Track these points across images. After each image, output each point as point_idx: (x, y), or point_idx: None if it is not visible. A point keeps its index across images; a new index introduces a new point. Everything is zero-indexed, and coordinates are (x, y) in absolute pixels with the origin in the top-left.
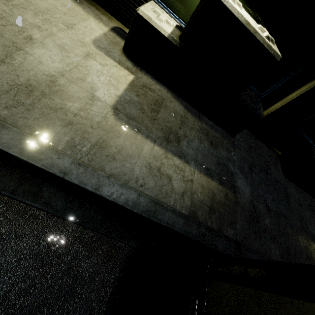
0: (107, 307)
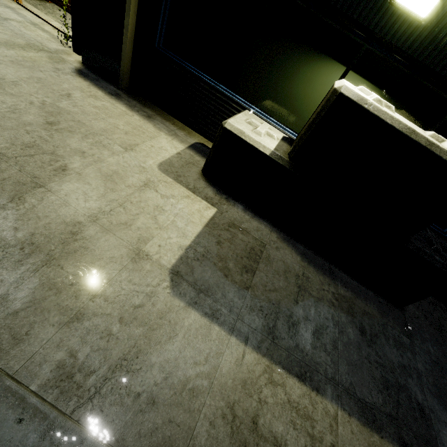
0: None
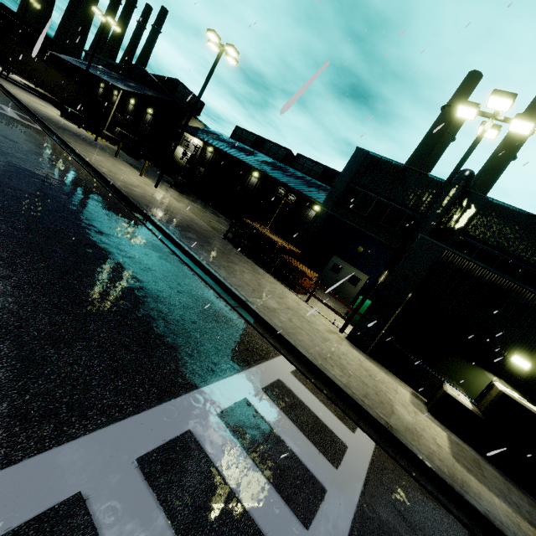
0: None
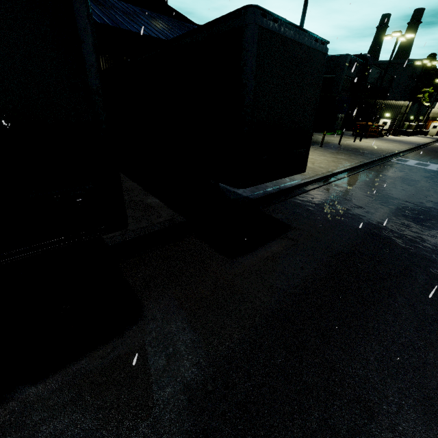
0: None
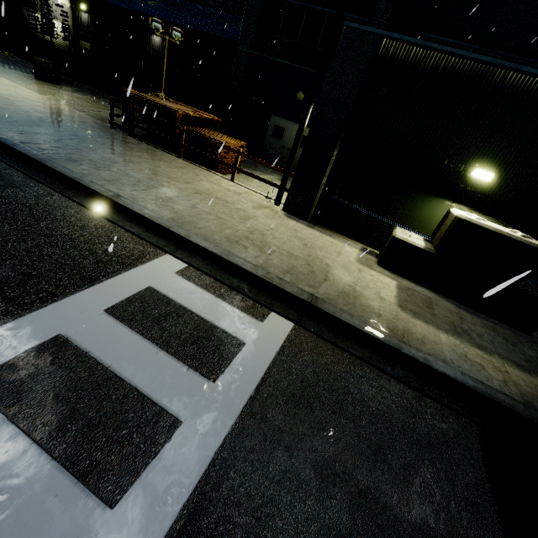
0: (485, 469)
